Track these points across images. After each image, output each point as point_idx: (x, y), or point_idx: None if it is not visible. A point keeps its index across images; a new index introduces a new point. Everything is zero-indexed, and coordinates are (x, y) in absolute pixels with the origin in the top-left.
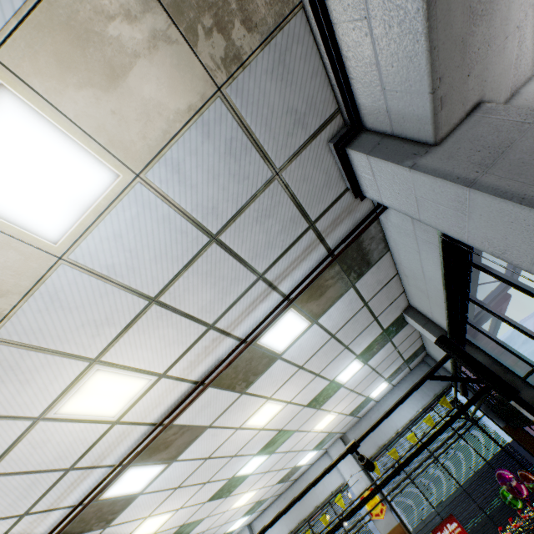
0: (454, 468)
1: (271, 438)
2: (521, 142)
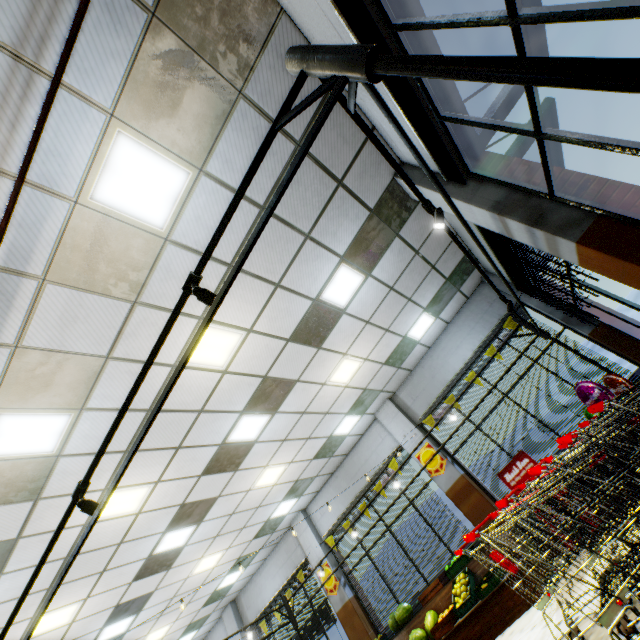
0: (526, 400)
1: (256, 389)
2: None
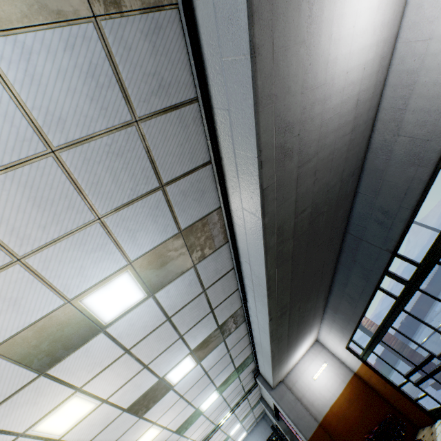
0: None
1: None
2: (285, 396)
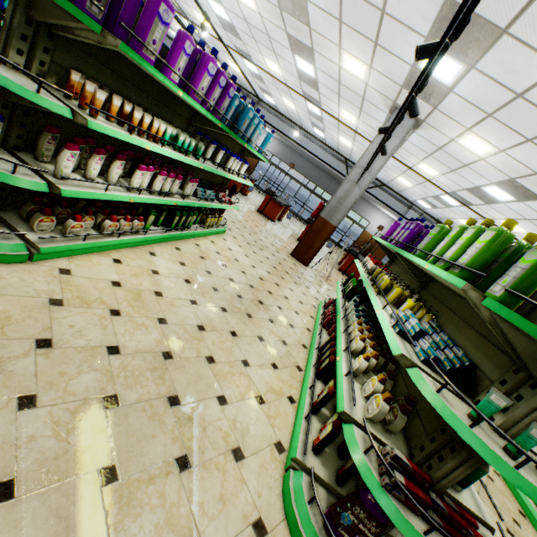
0: None
1: None
2: None
